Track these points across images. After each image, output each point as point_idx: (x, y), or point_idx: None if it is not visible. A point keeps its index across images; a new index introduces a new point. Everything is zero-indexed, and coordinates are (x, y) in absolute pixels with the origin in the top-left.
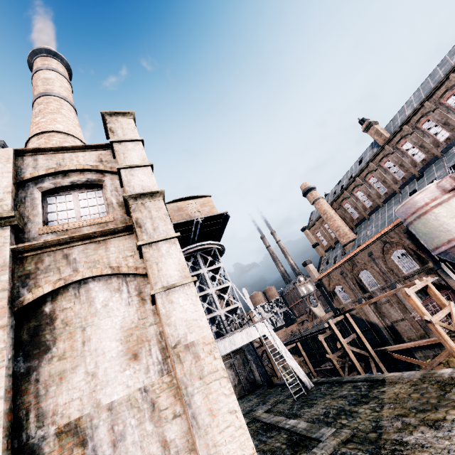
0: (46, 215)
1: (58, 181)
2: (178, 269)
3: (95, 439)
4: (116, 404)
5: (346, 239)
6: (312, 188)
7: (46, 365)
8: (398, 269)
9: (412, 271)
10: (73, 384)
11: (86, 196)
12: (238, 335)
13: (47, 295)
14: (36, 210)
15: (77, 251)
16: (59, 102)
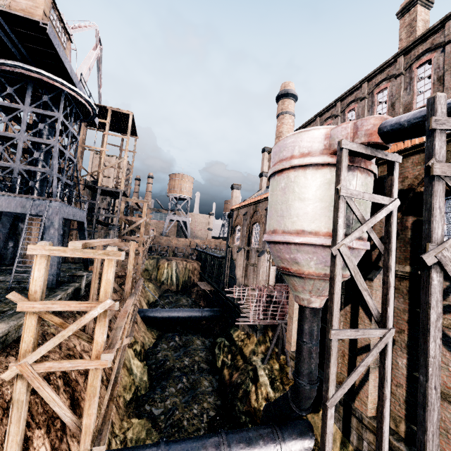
0: None
1: None
2: None
3: None
4: None
5: None
6: (290, 93)
7: None
8: None
9: None
10: None
11: None
12: (7, 198)
13: None
14: None
15: None
16: None
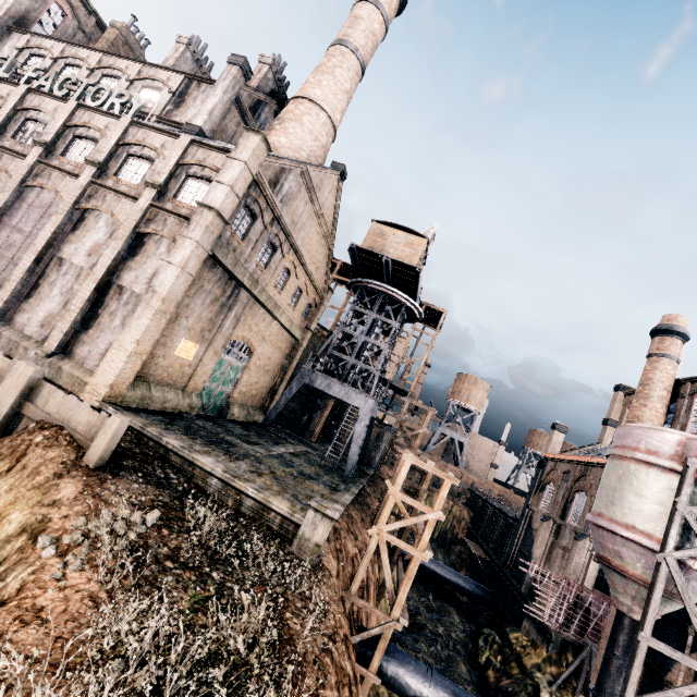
0: (181, 191)
1: (197, 172)
2: (182, 258)
3: (123, 297)
4: (135, 293)
5: None
6: (675, 331)
7: (131, 261)
8: None
9: None
10: (131, 275)
11: (205, 189)
12: (340, 387)
13: (150, 234)
14: (177, 186)
15: (171, 220)
16: (343, 57)
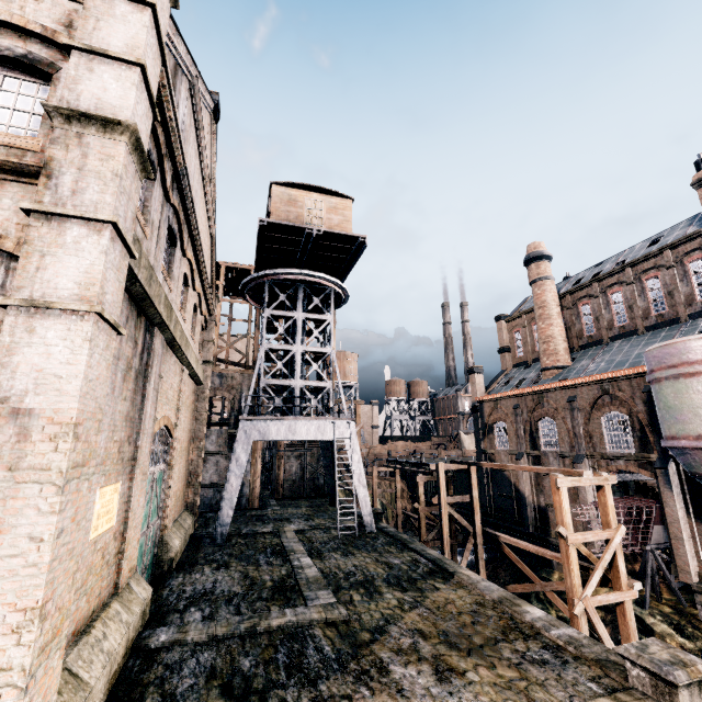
0: None
1: None
2: (79, 281)
3: None
4: None
5: (552, 361)
6: (545, 256)
7: None
8: (600, 440)
9: (620, 452)
10: None
11: (17, 87)
12: (305, 424)
13: None
14: None
15: None
16: None
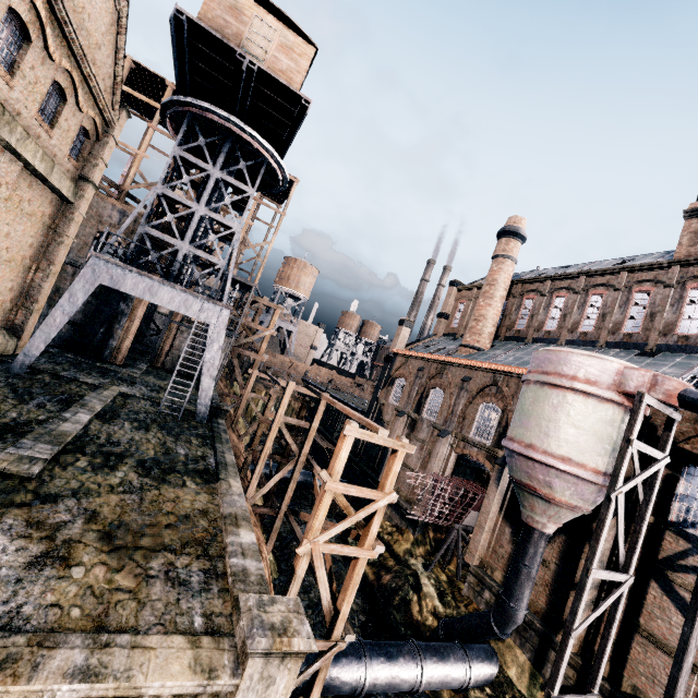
0: None
1: None
2: None
3: None
4: None
5: (473, 340)
6: (520, 234)
7: None
8: (470, 424)
9: (479, 440)
10: None
11: None
12: (171, 291)
13: None
14: None
15: None
16: None
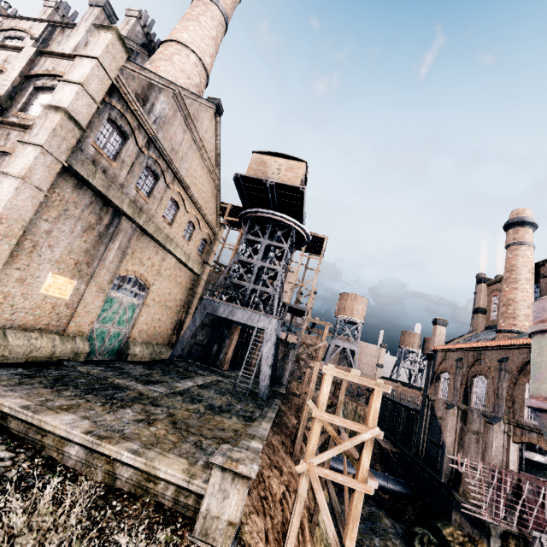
0: (29, 105)
1: (46, 82)
2: (22, 167)
3: None
4: None
5: (508, 324)
6: (526, 222)
7: None
8: (521, 407)
9: (536, 424)
10: None
11: None
12: (242, 311)
13: None
14: (23, 99)
15: (15, 134)
16: (206, 7)
